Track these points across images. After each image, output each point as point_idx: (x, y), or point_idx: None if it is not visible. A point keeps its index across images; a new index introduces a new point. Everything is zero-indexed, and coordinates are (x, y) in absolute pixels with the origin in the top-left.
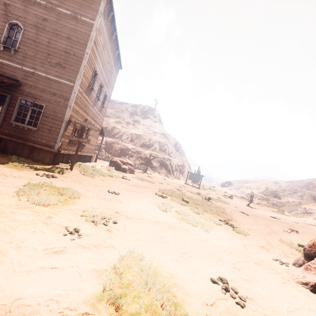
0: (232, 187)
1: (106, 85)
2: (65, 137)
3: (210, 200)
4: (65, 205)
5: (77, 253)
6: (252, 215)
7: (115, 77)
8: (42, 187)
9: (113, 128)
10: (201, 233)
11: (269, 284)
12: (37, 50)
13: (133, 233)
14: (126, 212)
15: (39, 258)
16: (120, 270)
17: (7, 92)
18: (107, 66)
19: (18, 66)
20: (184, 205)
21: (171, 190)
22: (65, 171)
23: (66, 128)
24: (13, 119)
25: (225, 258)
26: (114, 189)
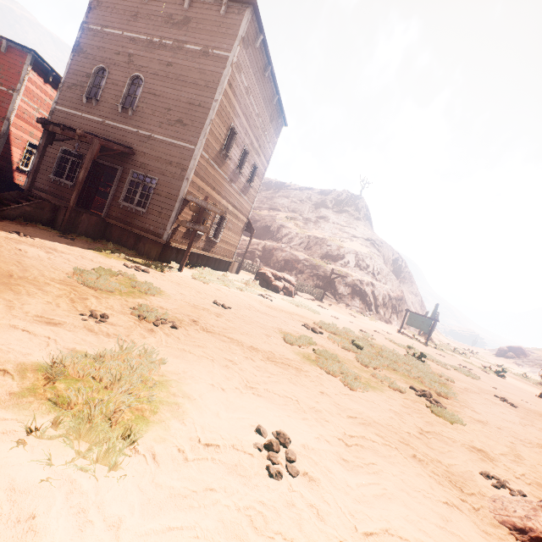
0: (524, 361)
1: (255, 151)
2: (179, 224)
3: (428, 362)
4: (124, 295)
5: (74, 331)
6: (527, 409)
7: (275, 139)
8: (114, 275)
9: (280, 227)
10: (330, 385)
11: (401, 489)
12: (156, 106)
13: (188, 344)
14: (211, 325)
15: (23, 321)
16: (106, 361)
17: (119, 164)
18: (257, 121)
19: (134, 130)
20: (349, 350)
21: (345, 328)
22: (169, 270)
23: (182, 211)
24: (122, 198)
25: (338, 424)
26: (228, 303)
